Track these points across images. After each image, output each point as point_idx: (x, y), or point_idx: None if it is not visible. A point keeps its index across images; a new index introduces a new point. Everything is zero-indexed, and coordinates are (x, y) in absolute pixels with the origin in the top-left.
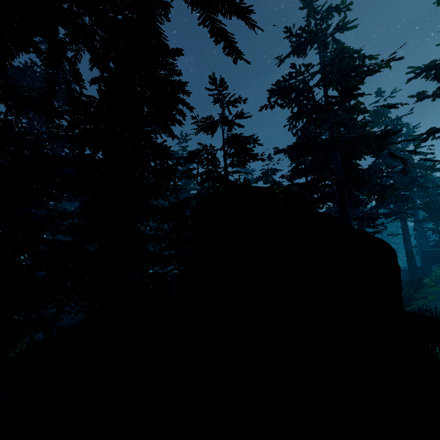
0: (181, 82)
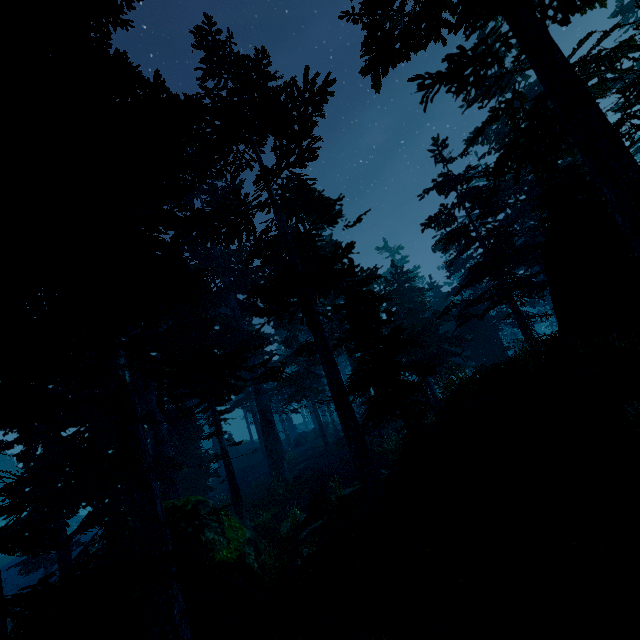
0: None
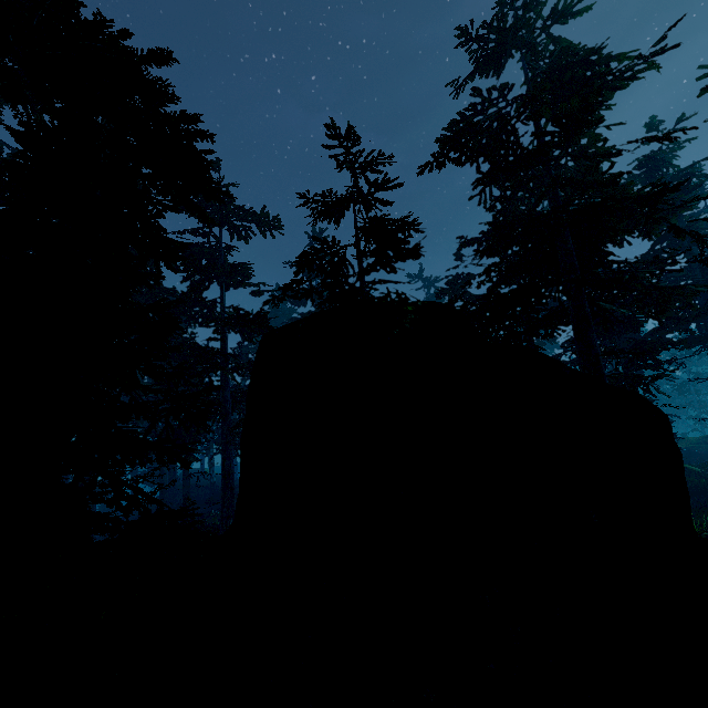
0: (185, 114)
